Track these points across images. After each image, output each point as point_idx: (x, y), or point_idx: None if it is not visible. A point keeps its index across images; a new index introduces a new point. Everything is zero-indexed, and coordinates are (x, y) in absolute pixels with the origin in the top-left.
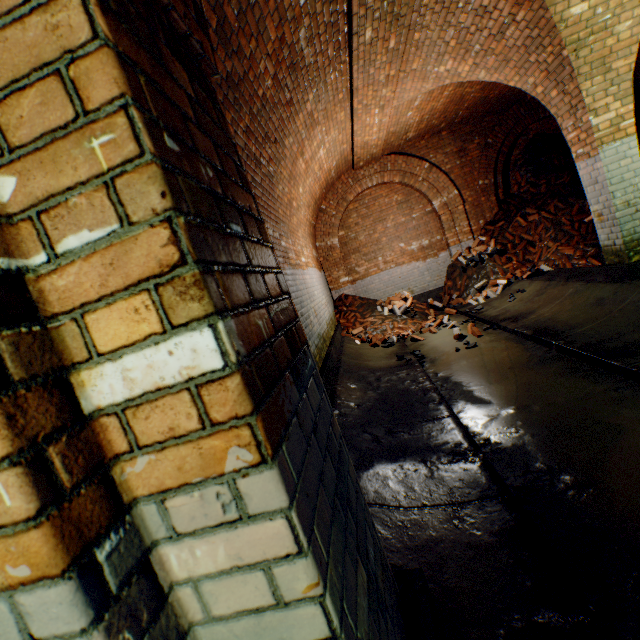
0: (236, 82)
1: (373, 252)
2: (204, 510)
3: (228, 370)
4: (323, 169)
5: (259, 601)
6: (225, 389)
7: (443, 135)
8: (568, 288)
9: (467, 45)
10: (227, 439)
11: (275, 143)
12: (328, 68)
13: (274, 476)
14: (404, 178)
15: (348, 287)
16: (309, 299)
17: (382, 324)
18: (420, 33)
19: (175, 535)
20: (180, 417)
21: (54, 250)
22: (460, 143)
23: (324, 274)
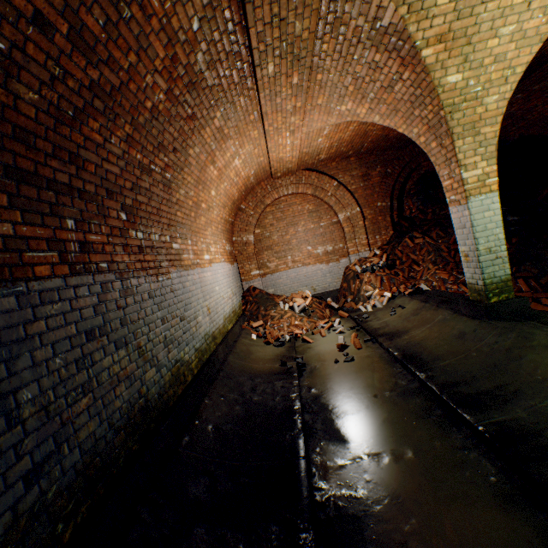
0: (108, 92)
1: (284, 251)
2: None
3: None
4: (241, 175)
5: None
6: None
7: (351, 160)
8: (438, 314)
9: (363, 92)
10: None
11: (174, 152)
12: (235, 91)
13: None
14: (316, 191)
15: (258, 279)
16: (203, 298)
17: (281, 320)
18: (322, 75)
19: None
20: None
21: None
22: (365, 169)
23: (238, 265)
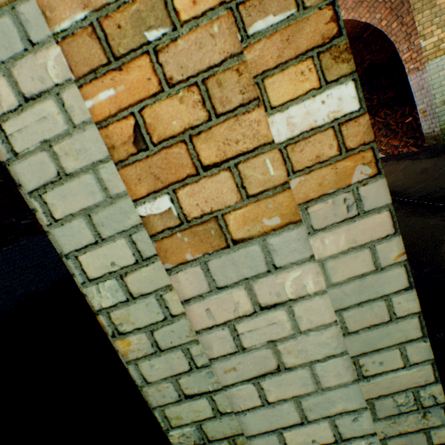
0: None
1: None
2: (333, 212)
3: (361, 111)
4: None
5: (363, 269)
6: (358, 125)
7: None
8: (400, 165)
9: None
10: (355, 160)
11: None
12: None
13: (384, 183)
14: None
15: None
16: None
17: None
18: None
19: (311, 232)
20: (324, 148)
21: (245, 33)
22: None
23: None
